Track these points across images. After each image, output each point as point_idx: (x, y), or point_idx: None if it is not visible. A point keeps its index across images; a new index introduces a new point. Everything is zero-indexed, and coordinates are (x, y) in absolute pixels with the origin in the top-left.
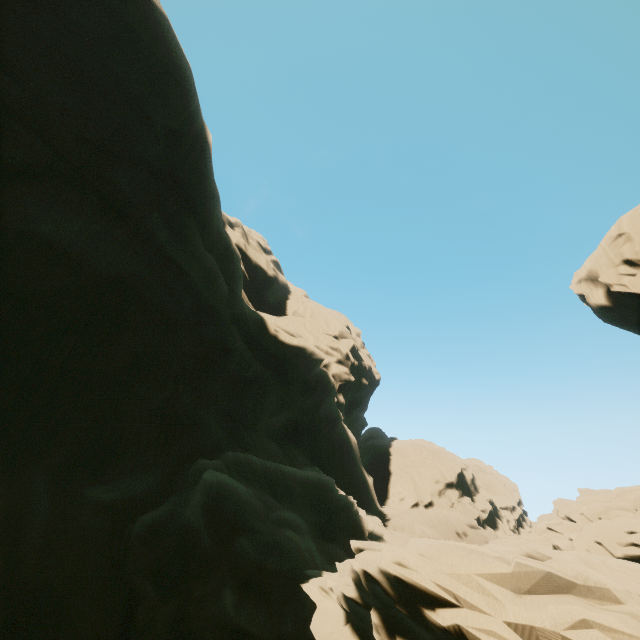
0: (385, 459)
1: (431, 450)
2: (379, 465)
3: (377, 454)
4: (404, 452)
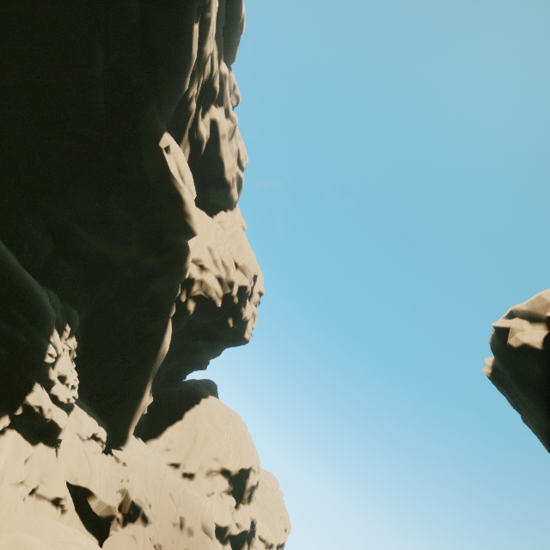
0: (189, 403)
1: (238, 428)
2: (179, 403)
3: (187, 393)
4: (213, 411)
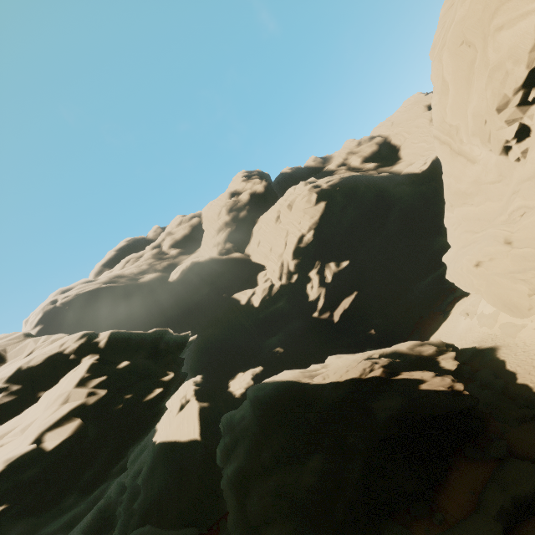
0: None
1: None
2: None
3: None
4: None
